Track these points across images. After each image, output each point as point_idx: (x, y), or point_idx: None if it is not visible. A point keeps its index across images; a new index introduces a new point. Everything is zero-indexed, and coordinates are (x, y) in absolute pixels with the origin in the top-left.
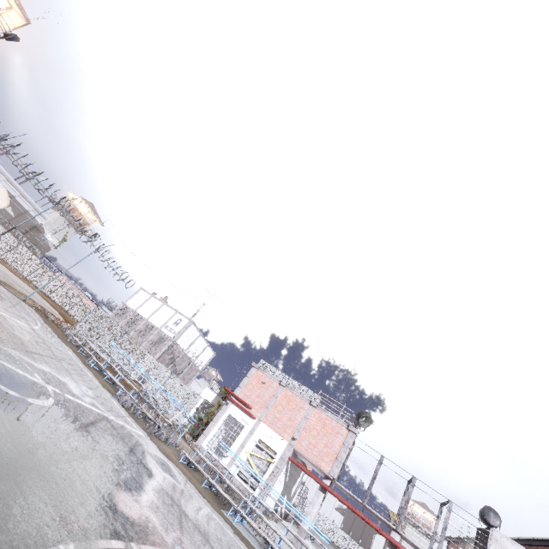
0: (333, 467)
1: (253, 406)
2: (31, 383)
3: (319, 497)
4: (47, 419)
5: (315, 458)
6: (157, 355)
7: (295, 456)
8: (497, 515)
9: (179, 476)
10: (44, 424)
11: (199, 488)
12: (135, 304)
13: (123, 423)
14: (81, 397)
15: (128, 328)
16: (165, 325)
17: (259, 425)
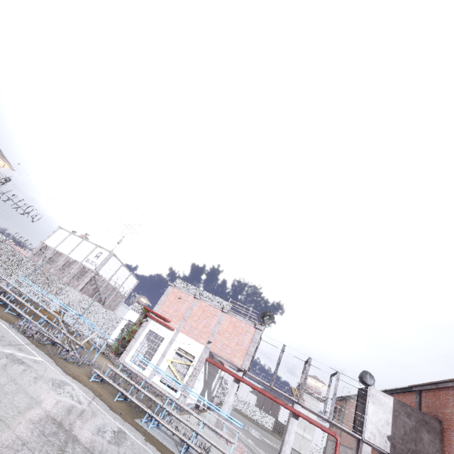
0: (244, 360)
1: (171, 319)
2: None
3: (234, 388)
4: None
5: (228, 356)
6: (80, 287)
7: (212, 357)
8: (372, 376)
9: (84, 396)
10: None
11: (110, 403)
12: (55, 243)
13: (12, 351)
14: None
15: (42, 263)
16: (86, 259)
17: (178, 335)
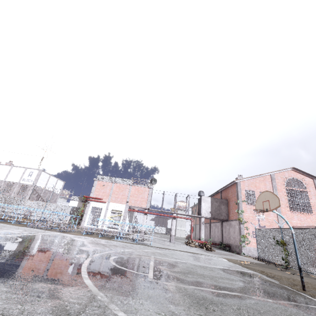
0: (147, 204)
1: (103, 198)
2: (2, 237)
3: (145, 217)
4: (31, 243)
5: (139, 205)
6: (27, 198)
7: (130, 208)
8: (203, 192)
9: (89, 238)
10: (33, 244)
11: (99, 238)
12: None
13: (49, 233)
14: (22, 233)
15: None
16: (22, 179)
17: (109, 204)
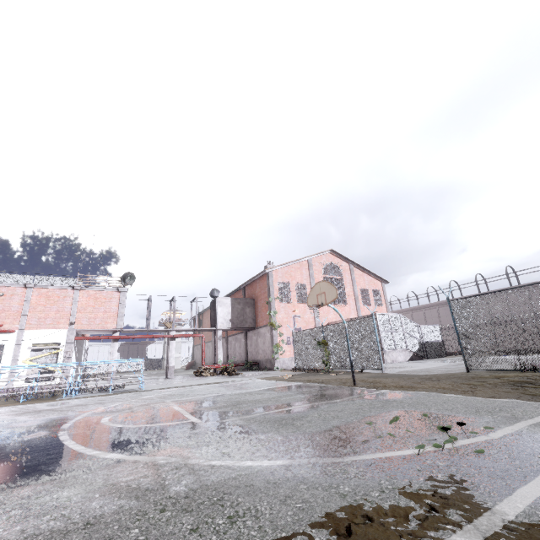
0: (118, 322)
1: (3, 322)
2: None
3: (115, 347)
4: None
5: (100, 326)
6: None
7: (77, 335)
8: (218, 290)
9: None
10: None
11: (21, 404)
12: None
13: None
14: None
15: None
16: None
17: (24, 333)
